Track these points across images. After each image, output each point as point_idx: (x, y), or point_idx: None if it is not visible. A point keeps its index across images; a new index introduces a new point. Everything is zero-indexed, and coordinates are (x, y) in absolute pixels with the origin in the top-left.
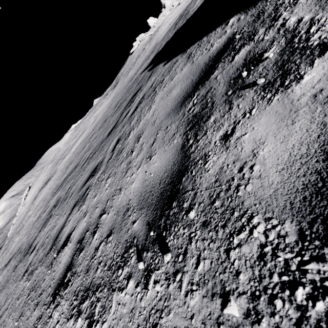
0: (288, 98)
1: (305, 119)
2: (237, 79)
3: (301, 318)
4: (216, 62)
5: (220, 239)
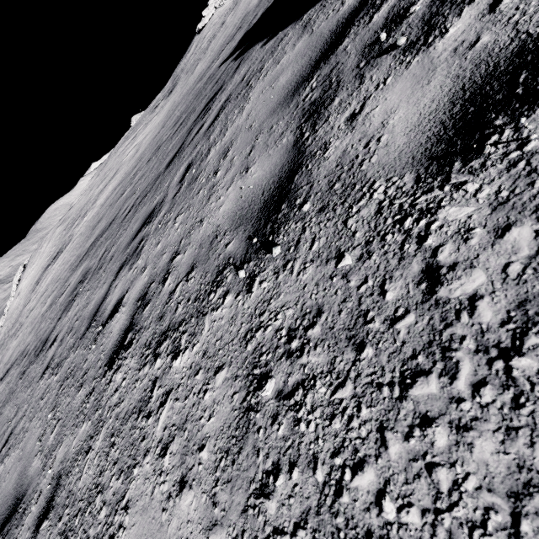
0: (429, 57)
1: (441, 76)
2: (373, 46)
3: (405, 238)
4: (347, 28)
5: (338, 215)
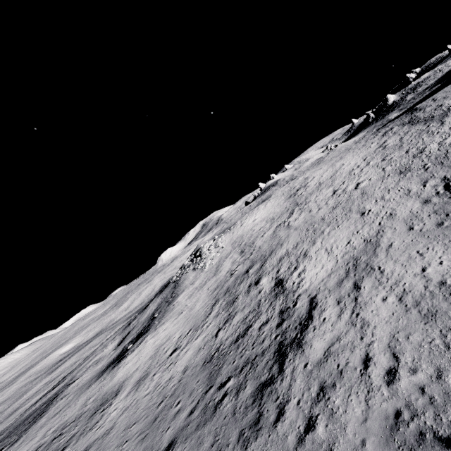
0: None
1: None
2: None
3: None
4: None
5: None
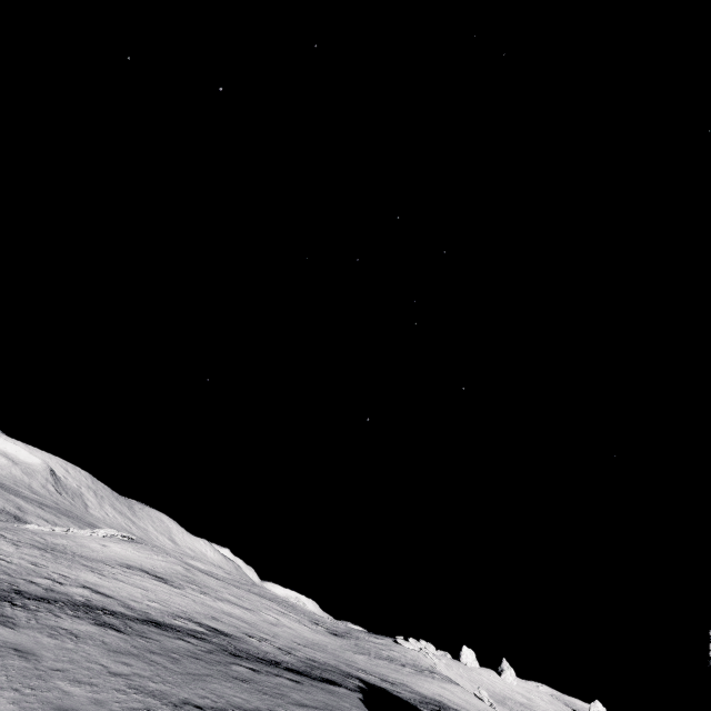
0: None
1: None
2: None
3: None
4: None
5: None
